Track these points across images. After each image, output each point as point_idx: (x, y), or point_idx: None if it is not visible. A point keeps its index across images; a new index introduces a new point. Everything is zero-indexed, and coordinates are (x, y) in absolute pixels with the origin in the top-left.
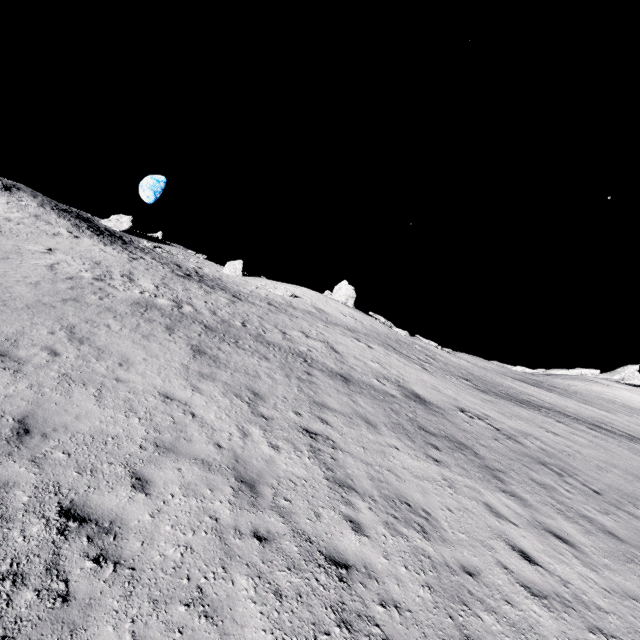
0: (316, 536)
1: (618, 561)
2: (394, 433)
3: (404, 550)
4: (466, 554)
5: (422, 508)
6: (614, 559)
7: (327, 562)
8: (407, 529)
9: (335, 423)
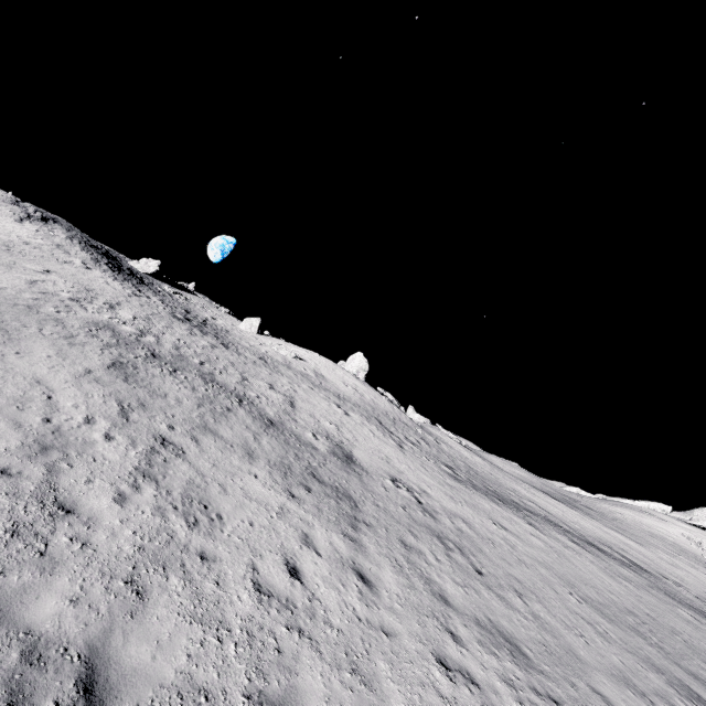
0: (67, 490)
1: (414, 611)
2: (270, 468)
3: (151, 525)
4: (221, 549)
5: (219, 513)
6: (411, 609)
7: (53, 504)
8: (177, 517)
9: (207, 444)
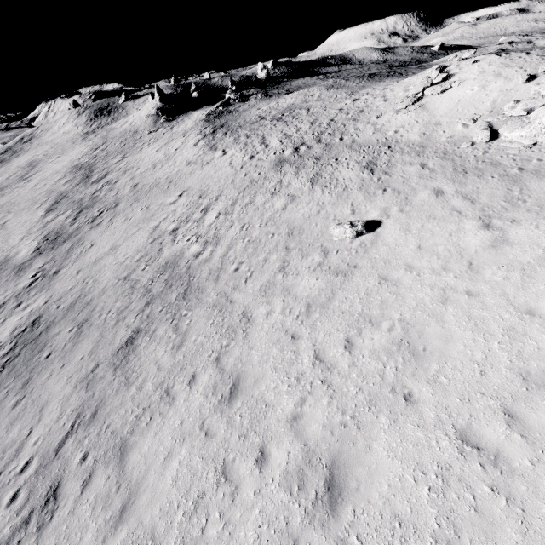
0: None
1: None
2: None
3: None
4: None
5: None
6: None
7: None
8: None
9: None
